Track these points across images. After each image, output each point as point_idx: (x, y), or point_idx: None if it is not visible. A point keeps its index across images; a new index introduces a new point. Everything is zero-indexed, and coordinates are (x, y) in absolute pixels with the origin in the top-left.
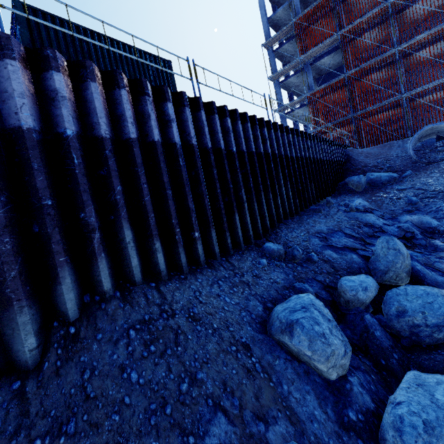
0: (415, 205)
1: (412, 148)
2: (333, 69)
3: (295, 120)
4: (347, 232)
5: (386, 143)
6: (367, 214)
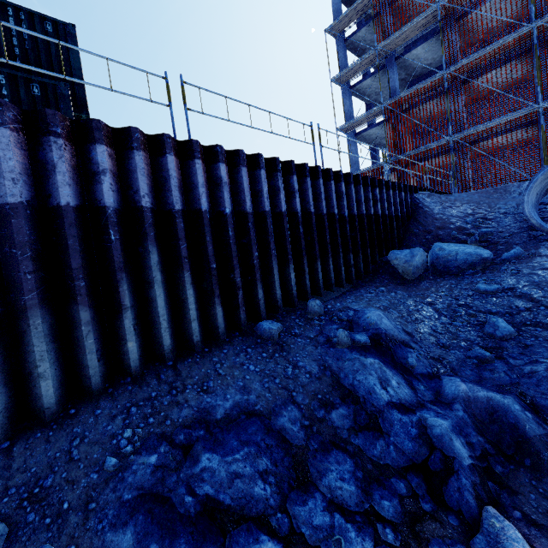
0: (503, 340)
1: (530, 200)
2: (434, 66)
3: (374, 144)
4: (277, 424)
5: (498, 187)
6: (368, 359)
